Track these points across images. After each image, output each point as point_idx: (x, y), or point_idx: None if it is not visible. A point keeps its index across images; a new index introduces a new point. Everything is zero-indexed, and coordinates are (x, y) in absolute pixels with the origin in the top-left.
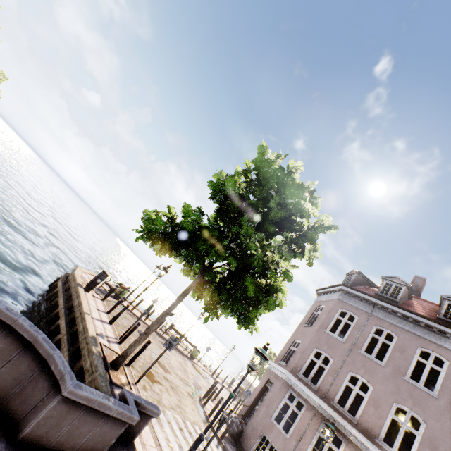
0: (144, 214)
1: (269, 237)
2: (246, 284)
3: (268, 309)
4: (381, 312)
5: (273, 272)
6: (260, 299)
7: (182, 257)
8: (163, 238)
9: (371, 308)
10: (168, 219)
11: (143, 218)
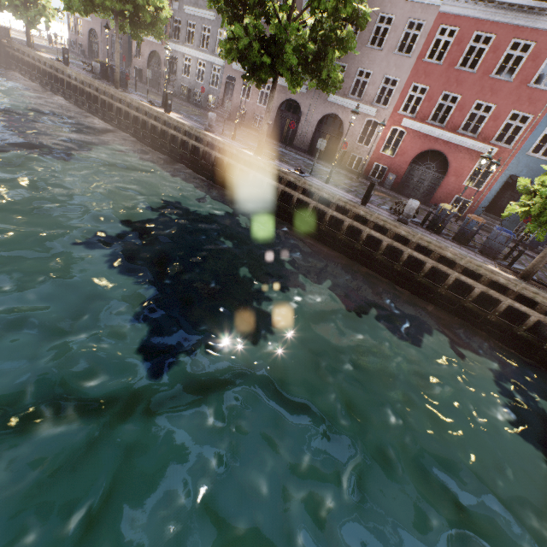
0: None
1: None
2: None
3: None
4: None
5: None
6: None
7: None
8: None
9: None
10: None
11: None
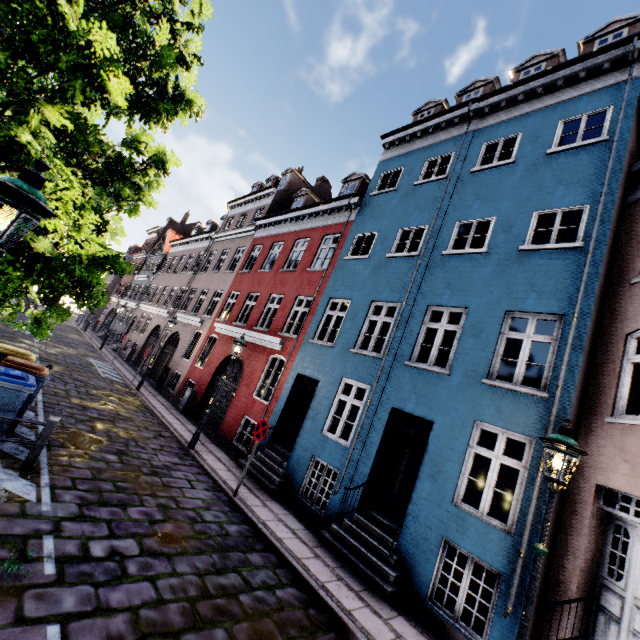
0: None
1: None
2: None
3: None
4: None
5: None
6: None
7: None
8: None
9: None
10: None
11: None
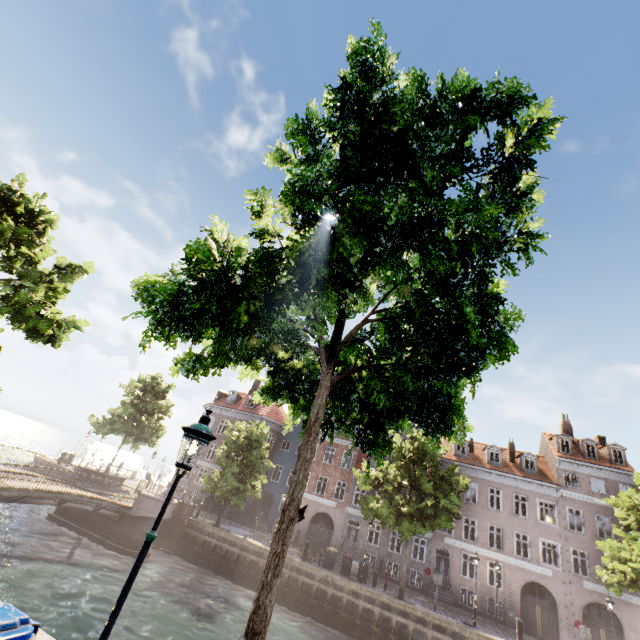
0: (88, 419)
1: (152, 413)
2: (146, 434)
3: (158, 438)
4: (225, 412)
5: (155, 427)
6: (154, 436)
7: (117, 432)
8: (108, 431)
9: (221, 411)
10: (105, 421)
11: (91, 423)
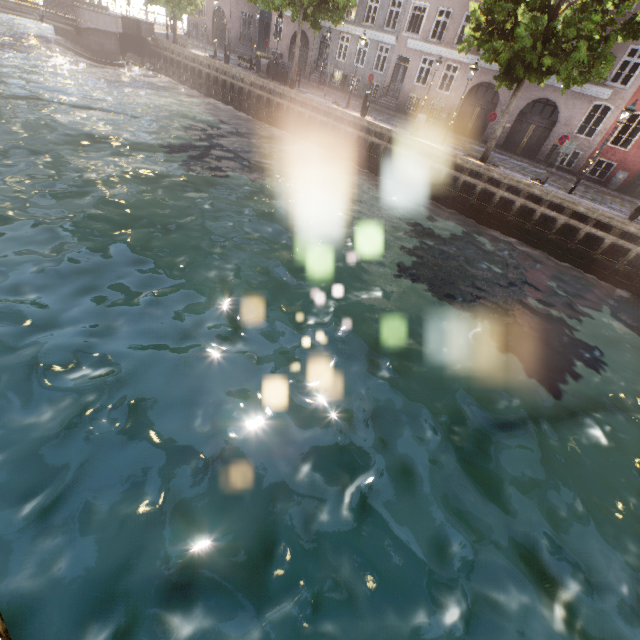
0: None
1: None
2: None
3: None
4: None
5: None
6: None
7: None
8: None
9: None
10: None
11: None
